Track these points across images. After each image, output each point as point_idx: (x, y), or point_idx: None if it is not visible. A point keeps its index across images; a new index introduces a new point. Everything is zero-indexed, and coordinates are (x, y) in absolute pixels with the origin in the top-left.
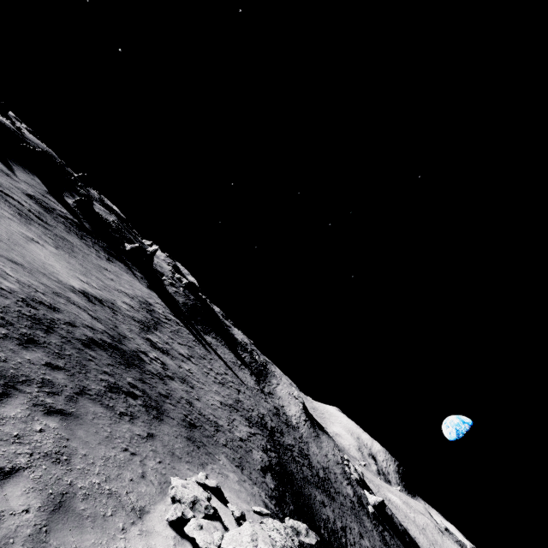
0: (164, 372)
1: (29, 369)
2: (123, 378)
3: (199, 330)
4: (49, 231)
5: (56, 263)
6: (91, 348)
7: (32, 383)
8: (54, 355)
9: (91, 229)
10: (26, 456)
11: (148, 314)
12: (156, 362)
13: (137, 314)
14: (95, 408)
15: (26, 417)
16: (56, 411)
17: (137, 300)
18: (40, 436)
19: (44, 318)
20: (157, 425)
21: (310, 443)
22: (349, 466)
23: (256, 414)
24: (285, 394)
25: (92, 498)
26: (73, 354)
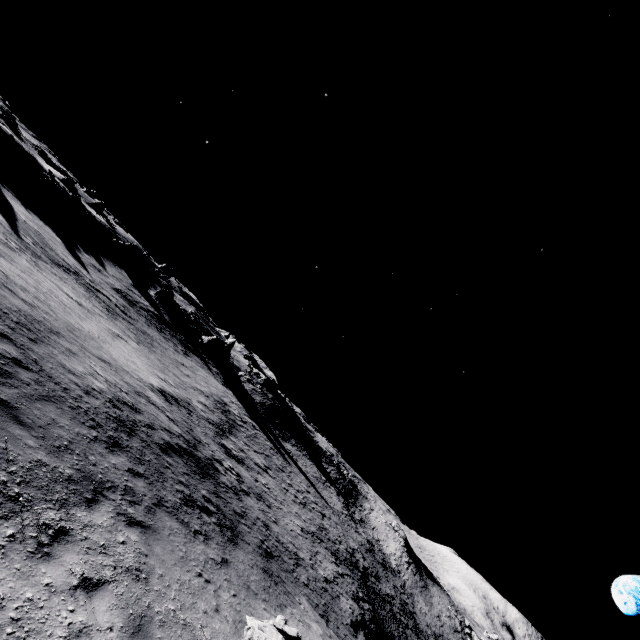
0: (239, 486)
1: (114, 474)
2: (198, 489)
3: (277, 436)
4: (132, 325)
5: (138, 359)
6: (168, 454)
7: (116, 489)
8: (135, 461)
9: (170, 322)
10: (110, 569)
11: (223, 415)
12: (230, 473)
13: (212, 415)
14: (171, 523)
15: (111, 526)
16: (137, 522)
17: (212, 399)
18: (123, 548)
19: (128, 420)
20: (232, 550)
21: (415, 595)
22: (472, 636)
23: (344, 548)
24: (381, 523)
25: (167, 627)
26: (152, 459)
